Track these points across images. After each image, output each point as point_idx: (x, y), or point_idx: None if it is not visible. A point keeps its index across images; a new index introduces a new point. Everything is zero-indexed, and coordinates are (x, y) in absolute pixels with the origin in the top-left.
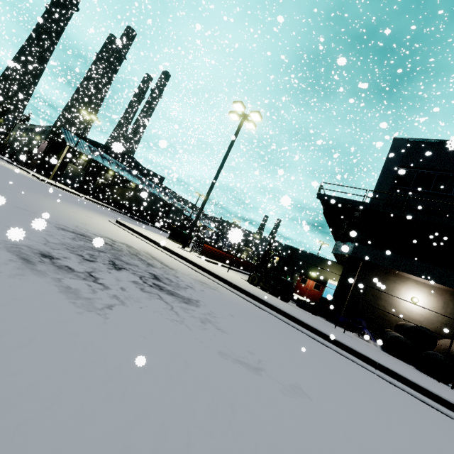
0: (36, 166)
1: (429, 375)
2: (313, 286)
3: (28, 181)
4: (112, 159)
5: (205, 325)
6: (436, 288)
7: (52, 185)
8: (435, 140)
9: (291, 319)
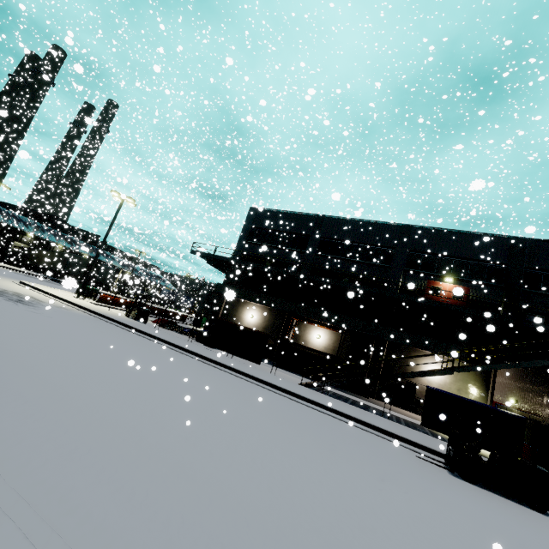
0: None
1: (206, 345)
2: None
3: None
4: (30, 221)
5: (30, 308)
6: (262, 307)
7: None
8: (269, 209)
9: (112, 320)
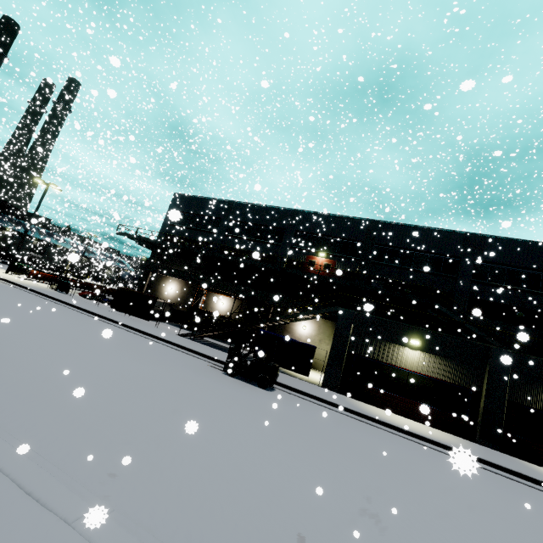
0: None
1: (116, 310)
2: None
3: None
4: None
5: None
6: (180, 280)
7: None
8: (190, 195)
9: (26, 289)
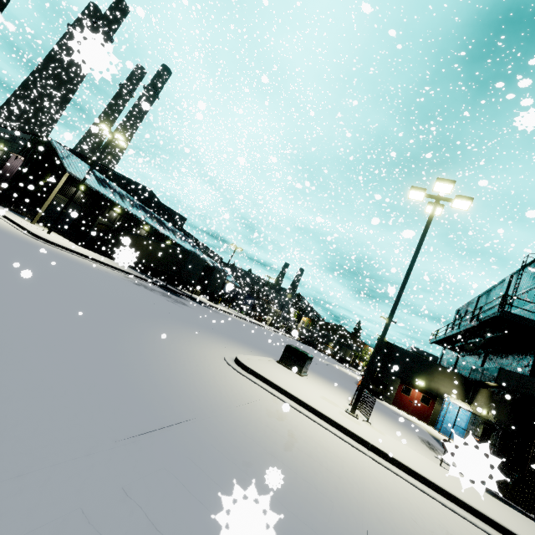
0: (2, 194)
1: None
2: (420, 399)
3: (54, 274)
4: (122, 192)
5: None
6: None
7: (54, 246)
8: None
9: None
